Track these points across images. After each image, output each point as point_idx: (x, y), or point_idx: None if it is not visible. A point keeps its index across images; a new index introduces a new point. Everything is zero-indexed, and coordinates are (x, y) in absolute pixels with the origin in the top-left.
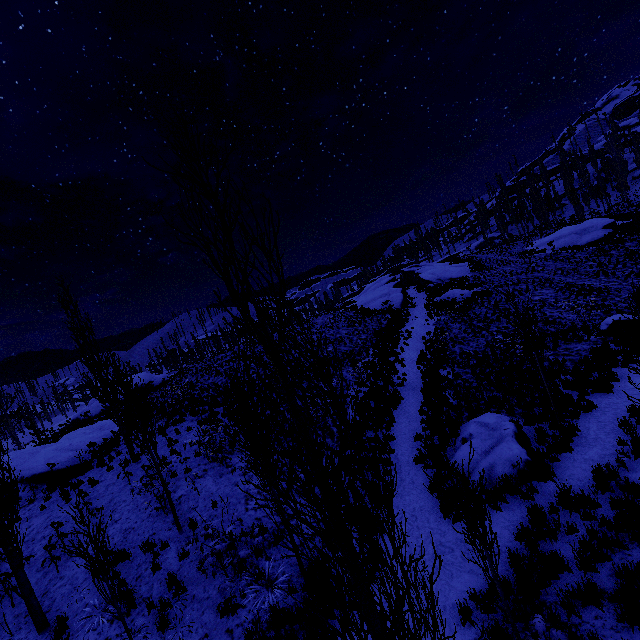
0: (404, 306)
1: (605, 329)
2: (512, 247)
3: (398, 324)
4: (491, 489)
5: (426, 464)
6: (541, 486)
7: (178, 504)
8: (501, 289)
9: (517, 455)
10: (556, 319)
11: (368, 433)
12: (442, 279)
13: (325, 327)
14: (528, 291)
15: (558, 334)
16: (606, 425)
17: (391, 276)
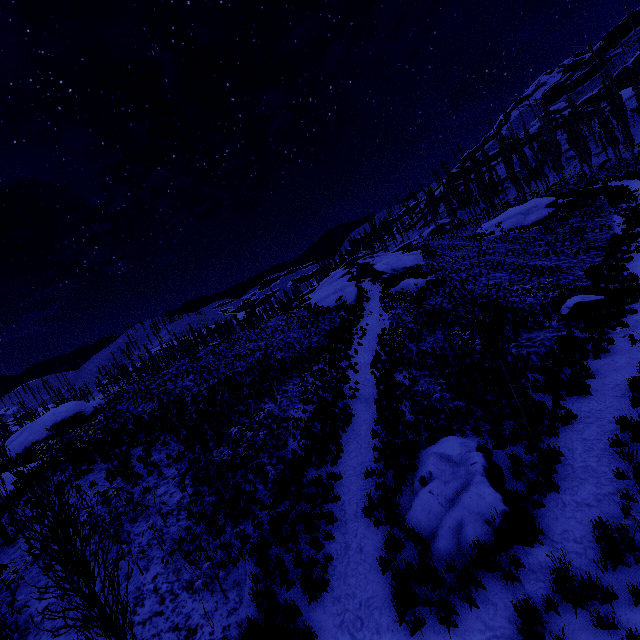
0: (359, 301)
1: (567, 313)
2: (462, 231)
3: (353, 321)
4: (461, 569)
5: (377, 520)
6: (527, 554)
7: (39, 622)
8: (455, 275)
9: (491, 505)
10: (513, 304)
11: (310, 472)
12: (396, 269)
13: (276, 331)
14: (482, 275)
15: (517, 321)
16: (594, 445)
17: (345, 269)
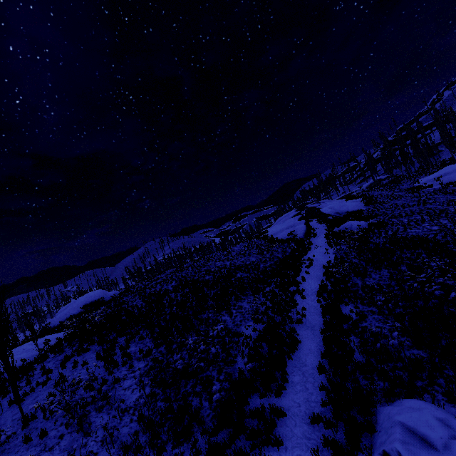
0: (307, 236)
1: None
2: (400, 185)
3: (301, 252)
4: None
5: None
6: None
7: None
8: (396, 220)
9: None
10: None
11: (253, 398)
12: (340, 212)
13: (239, 254)
14: (424, 221)
15: None
16: None
17: (297, 211)
